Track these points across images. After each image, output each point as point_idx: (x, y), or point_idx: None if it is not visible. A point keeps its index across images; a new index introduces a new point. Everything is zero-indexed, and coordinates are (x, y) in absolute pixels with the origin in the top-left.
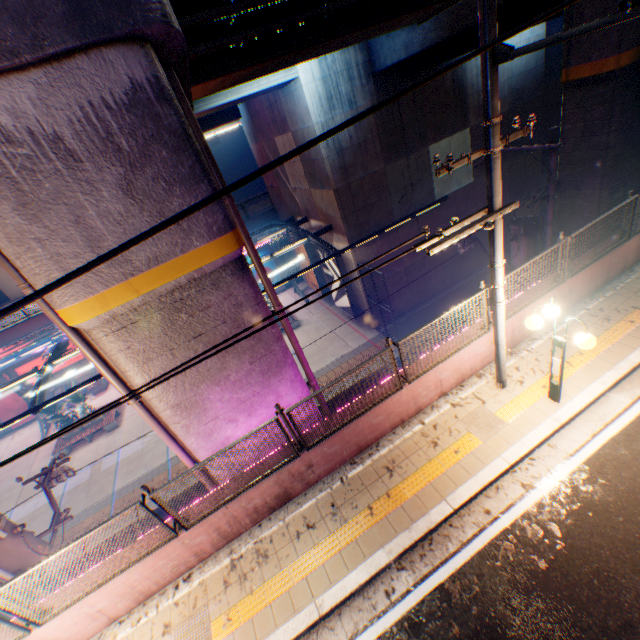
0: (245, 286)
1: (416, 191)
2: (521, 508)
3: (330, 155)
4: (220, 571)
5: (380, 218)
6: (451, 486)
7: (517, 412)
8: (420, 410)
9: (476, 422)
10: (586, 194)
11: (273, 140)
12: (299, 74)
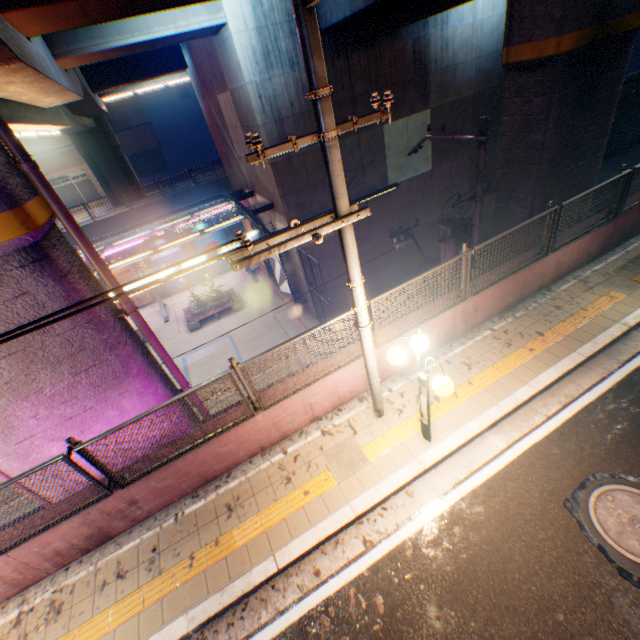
0: (48, 282)
1: (367, 174)
2: (354, 571)
3: (267, 123)
4: (2, 627)
5: (326, 200)
6: (286, 538)
7: (385, 449)
8: (287, 436)
9: (340, 457)
10: (520, 198)
11: (216, 98)
12: (228, 19)
